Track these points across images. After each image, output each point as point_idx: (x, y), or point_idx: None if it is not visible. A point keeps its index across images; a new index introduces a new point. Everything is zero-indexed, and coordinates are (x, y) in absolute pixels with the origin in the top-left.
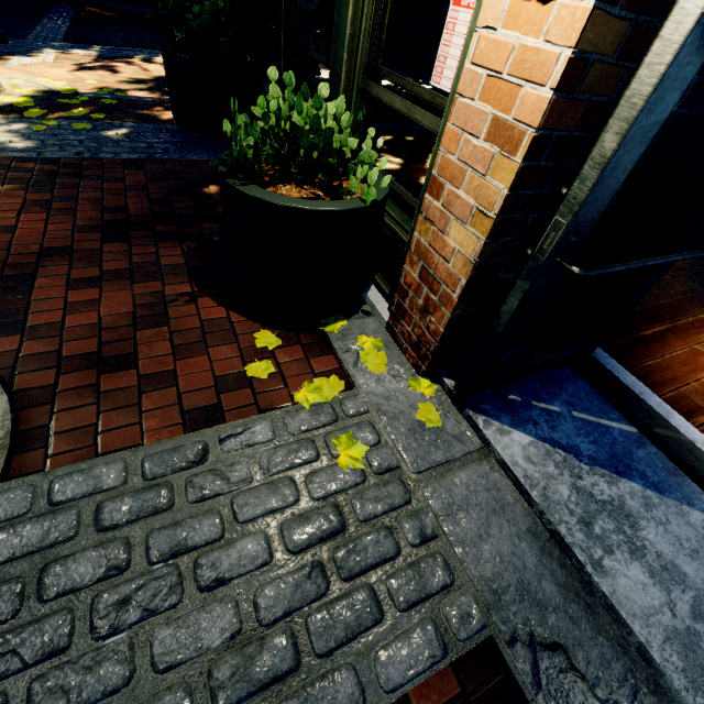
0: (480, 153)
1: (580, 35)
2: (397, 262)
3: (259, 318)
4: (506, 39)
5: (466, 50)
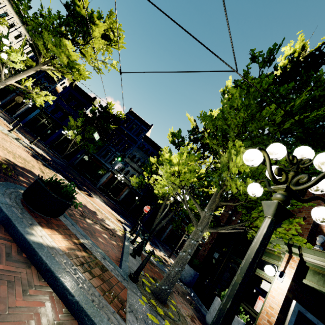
0: (265, 323)
1: (278, 314)
2: None
3: None
4: (268, 309)
5: (262, 307)
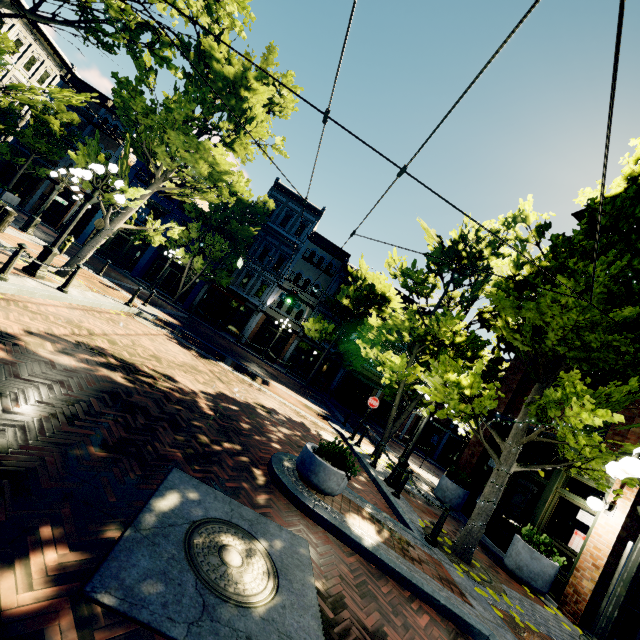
0: (590, 567)
1: (607, 557)
2: (558, 587)
3: (517, 582)
4: (593, 550)
5: (582, 546)
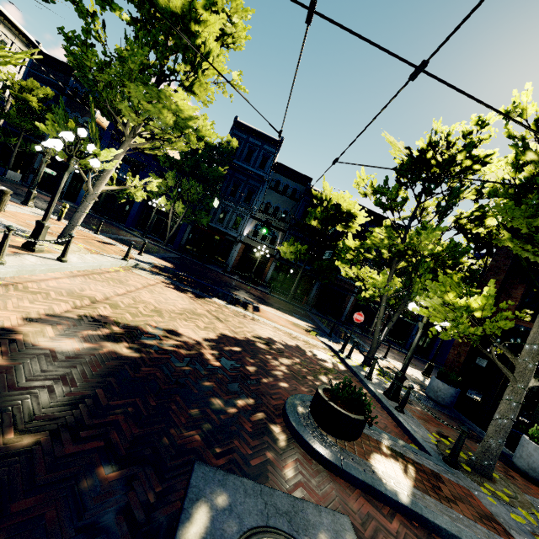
0: None
1: None
2: None
3: (532, 482)
4: None
5: None
